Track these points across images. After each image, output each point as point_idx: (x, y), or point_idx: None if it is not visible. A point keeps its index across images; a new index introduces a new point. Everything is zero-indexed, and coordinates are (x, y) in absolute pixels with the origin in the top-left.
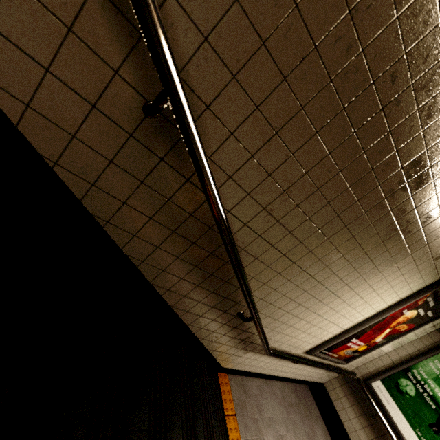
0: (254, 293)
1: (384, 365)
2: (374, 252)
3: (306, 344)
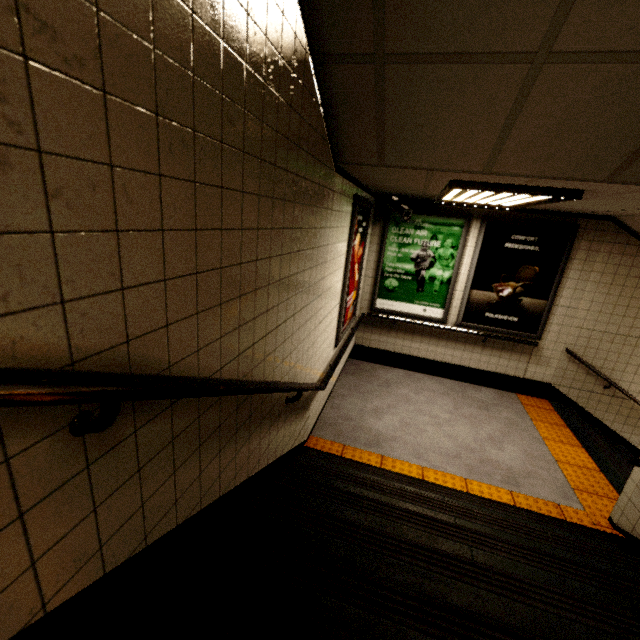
0: (282, 377)
1: (370, 286)
2: (316, 240)
3: (331, 344)
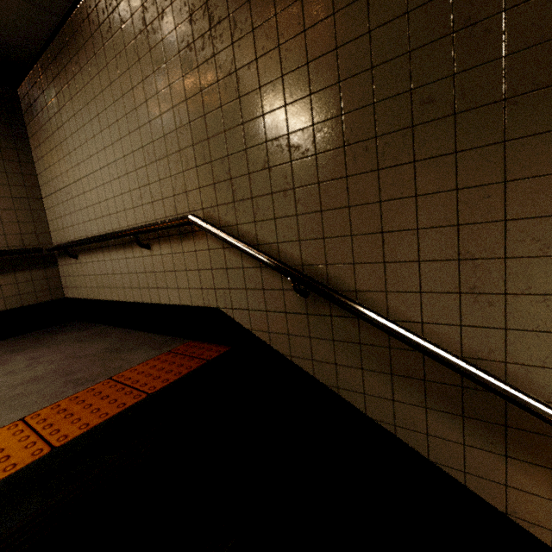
0: None
1: None
2: None
3: None
